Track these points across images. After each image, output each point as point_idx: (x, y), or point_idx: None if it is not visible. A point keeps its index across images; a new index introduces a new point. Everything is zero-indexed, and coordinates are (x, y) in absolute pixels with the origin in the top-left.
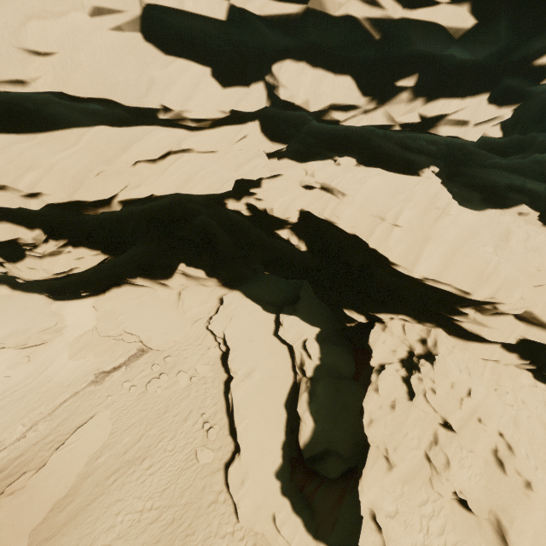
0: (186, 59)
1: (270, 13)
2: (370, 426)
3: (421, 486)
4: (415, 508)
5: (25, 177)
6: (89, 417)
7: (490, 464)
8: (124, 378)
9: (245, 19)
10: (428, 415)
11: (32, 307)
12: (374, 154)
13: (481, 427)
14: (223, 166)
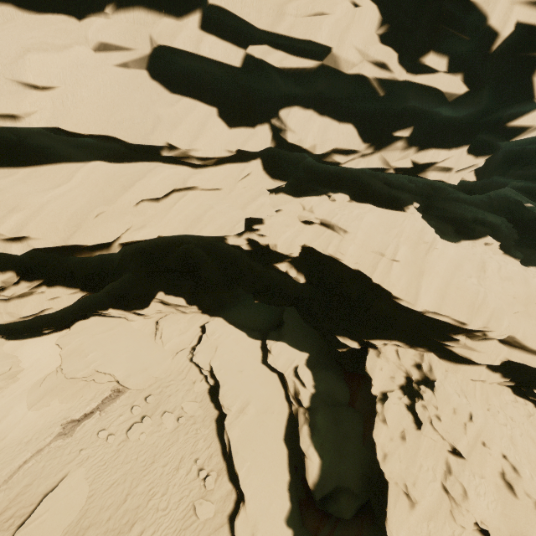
0: (192, 98)
1: (288, 66)
2: (386, 462)
3: (445, 521)
4: None
5: (7, 219)
6: (58, 479)
7: (501, 488)
8: (99, 426)
9: (260, 68)
10: (437, 443)
11: None
12: (364, 191)
13: (486, 451)
14: (231, 205)
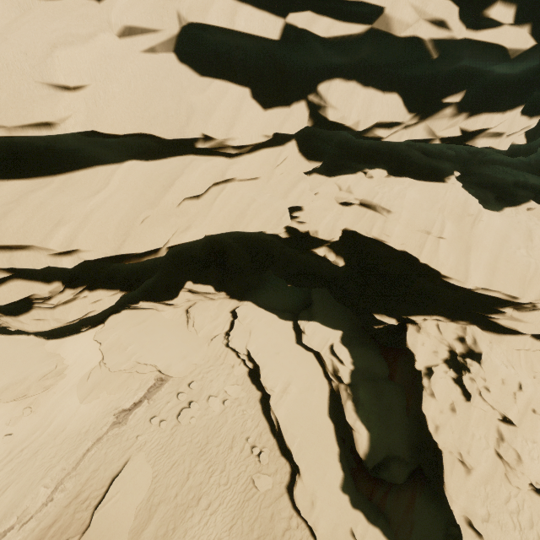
0: (223, 79)
1: (335, 34)
2: (438, 433)
3: (500, 484)
4: (502, 507)
5: (55, 233)
6: (122, 464)
7: None
8: (150, 413)
9: (301, 39)
10: (487, 412)
11: (22, 351)
12: (402, 164)
13: (537, 418)
14: (272, 195)
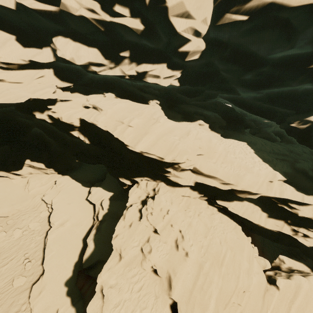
0: None
1: (38, 8)
2: (115, 238)
3: (135, 267)
4: (128, 280)
5: None
6: None
7: (173, 247)
8: None
9: (26, 10)
10: (148, 227)
11: None
12: (125, 93)
13: (172, 229)
14: (23, 90)
